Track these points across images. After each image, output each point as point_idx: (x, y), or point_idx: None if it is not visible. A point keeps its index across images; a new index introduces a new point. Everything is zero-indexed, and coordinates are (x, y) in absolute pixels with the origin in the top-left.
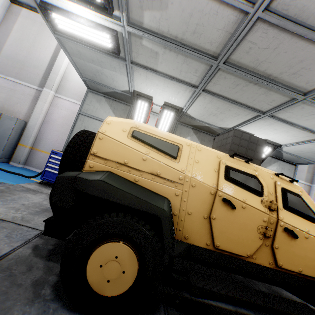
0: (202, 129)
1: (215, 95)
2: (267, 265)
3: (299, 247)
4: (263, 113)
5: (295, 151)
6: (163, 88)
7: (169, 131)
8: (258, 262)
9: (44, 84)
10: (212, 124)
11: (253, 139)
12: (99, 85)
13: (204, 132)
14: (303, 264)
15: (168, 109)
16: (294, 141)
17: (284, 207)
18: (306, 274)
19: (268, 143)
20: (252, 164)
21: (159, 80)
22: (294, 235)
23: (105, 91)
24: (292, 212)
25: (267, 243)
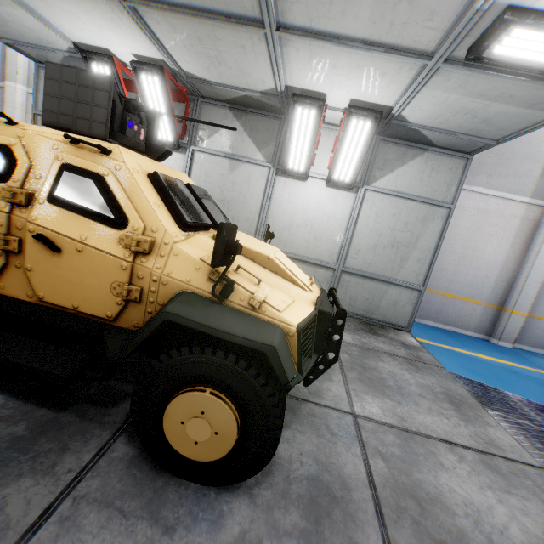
0: (251, 106)
1: (152, 6)
2: (26, 297)
3: (70, 267)
4: (263, 26)
5: (433, 119)
6: (90, 21)
7: (171, 120)
8: (10, 294)
9: (6, 75)
10: (245, 87)
11: (86, 78)
12: (36, 49)
13: (254, 112)
14: (81, 296)
15: (143, 71)
16: (397, 88)
17: (51, 200)
18: (88, 312)
19: (358, 109)
20: (29, 126)
21: (60, 2)
22: (47, 245)
23: (58, 60)
24: (64, 208)
25: (20, 263)
